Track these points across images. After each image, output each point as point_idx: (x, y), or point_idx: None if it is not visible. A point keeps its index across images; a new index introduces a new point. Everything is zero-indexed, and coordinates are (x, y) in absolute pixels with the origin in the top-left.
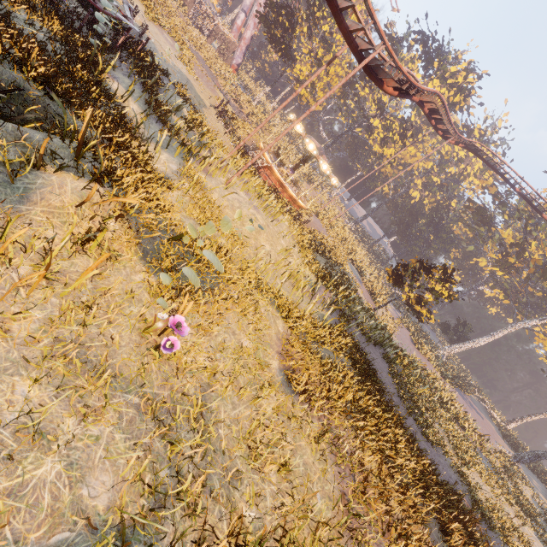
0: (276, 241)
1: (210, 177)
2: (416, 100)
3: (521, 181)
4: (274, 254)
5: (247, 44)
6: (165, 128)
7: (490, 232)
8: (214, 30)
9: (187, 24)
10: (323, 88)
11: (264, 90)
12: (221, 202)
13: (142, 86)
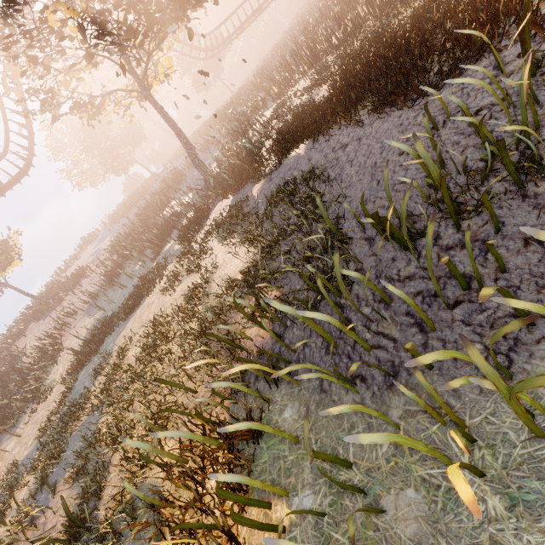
0: None
1: None
2: None
3: None
4: None
5: None
6: None
7: None
8: None
9: None
10: None
11: None
12: None
13: None
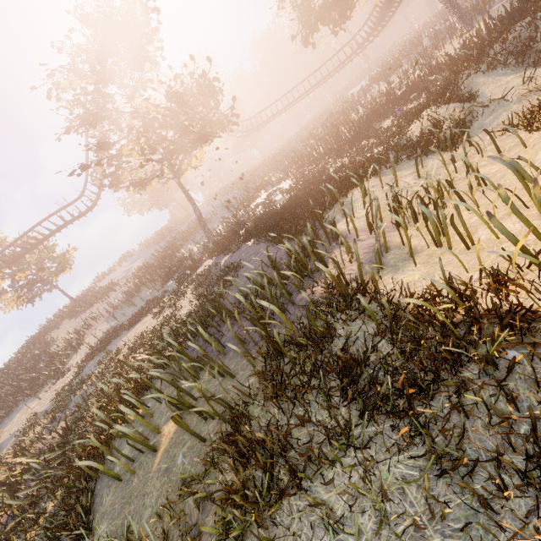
0: None
1: None
2: None
3: None
4: None
5: None
6: None
7: None
8: None
9: None
10: None
11: None
12: None
13: None
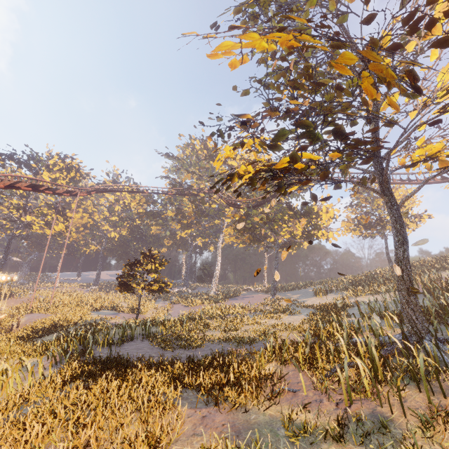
0: None
1: None
2: (0, 187)
3: (143, 187)
4: None
5: None
6: None
7: (164, 218)
8: None
9: None
10: None
11: None
12: None
13: None
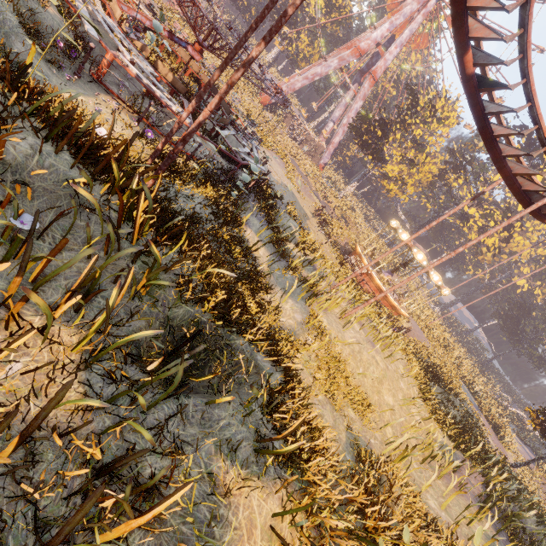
0: (396, 386)
1: (326, 312)
2: None
3: None
4: (397, 408)
5: (335, 147)
6: (284, 262)
7: None
8: (306, 138)
9: (285, 137)
10: (414, 183)
11: (350, 185)
12: (344, 352)
13: (265, 222)
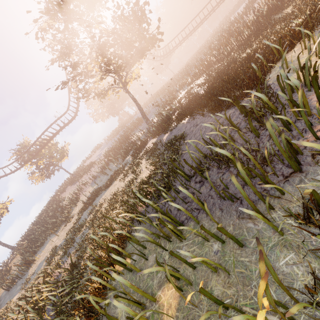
0: None
1: None
2: None
3: None
4: None
5: None
6: None
7: None
8: None
9: None
10: None
11: None
12: None
13: None
